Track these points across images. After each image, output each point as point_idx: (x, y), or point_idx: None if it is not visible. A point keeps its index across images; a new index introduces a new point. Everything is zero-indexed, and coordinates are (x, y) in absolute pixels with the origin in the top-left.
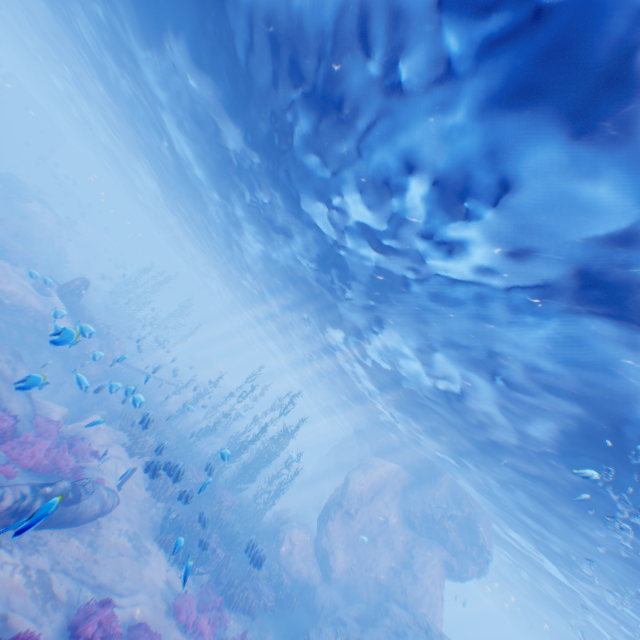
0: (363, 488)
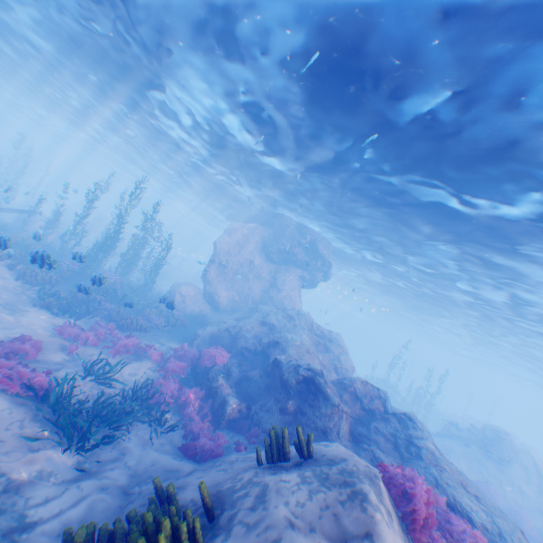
0: (230, 247)
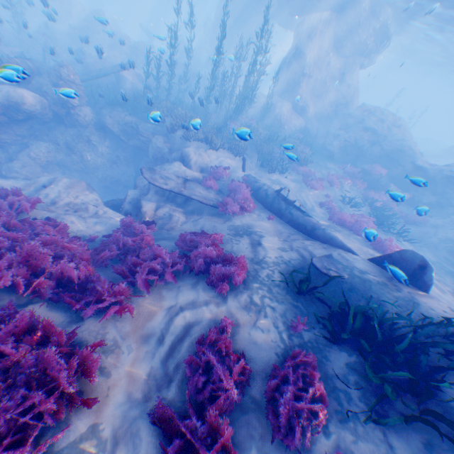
0: (313, 53)
